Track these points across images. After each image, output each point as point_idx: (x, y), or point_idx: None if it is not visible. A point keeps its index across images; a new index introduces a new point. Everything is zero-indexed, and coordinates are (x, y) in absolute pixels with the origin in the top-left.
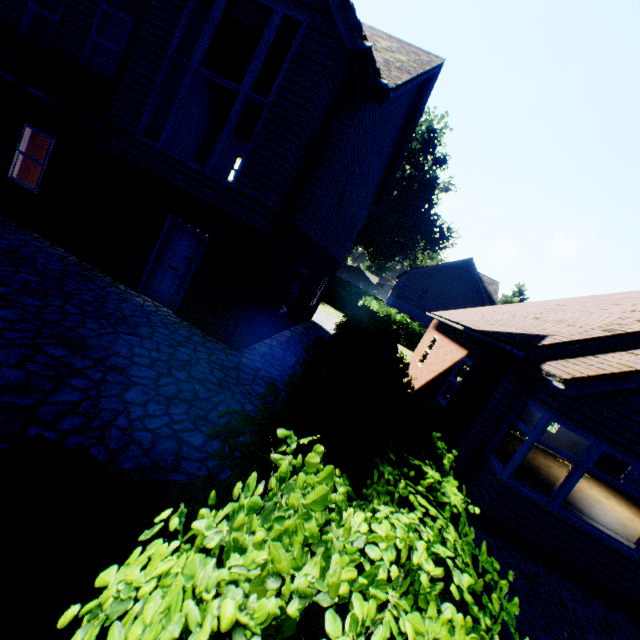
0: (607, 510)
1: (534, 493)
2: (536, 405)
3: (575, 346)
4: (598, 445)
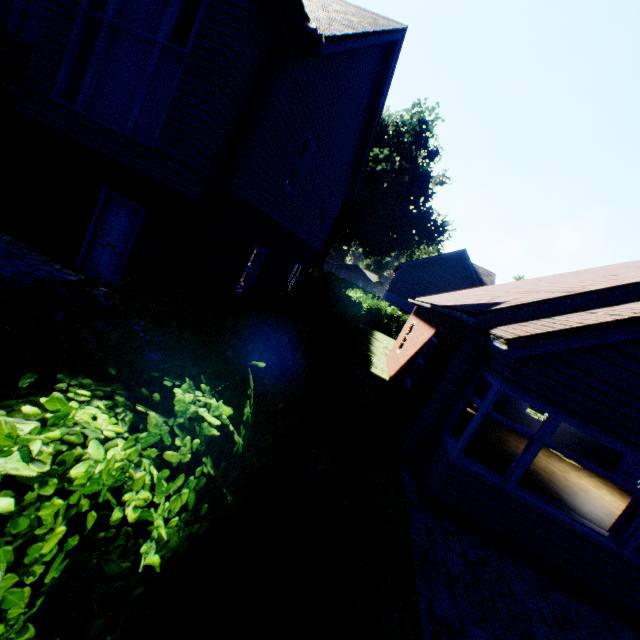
0: (595, 499)
1: (487, 472)
2: (490, 376)
3: (531, 309)
4: (555, 416)
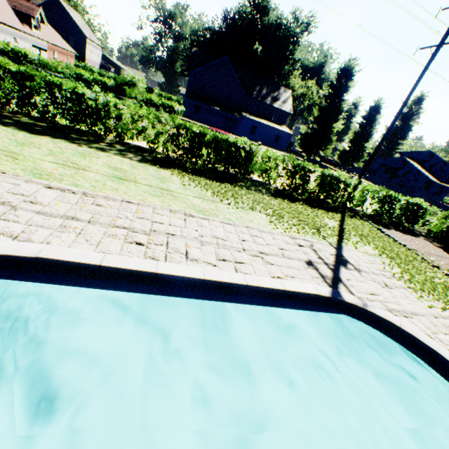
0: None
1: None
2: None
3: None
4: None
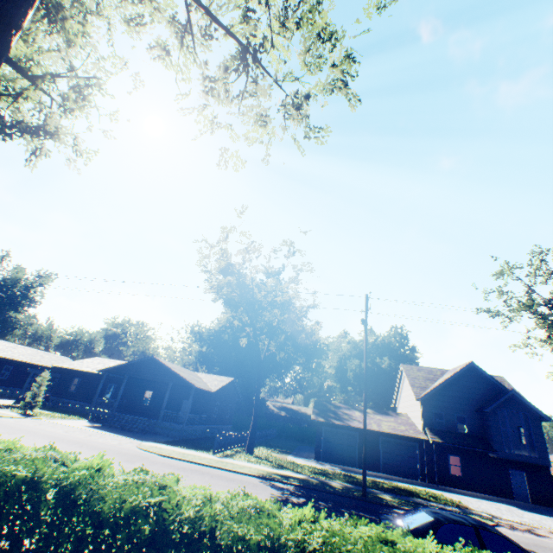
0: None
1: None
2: None
3: None
4: None
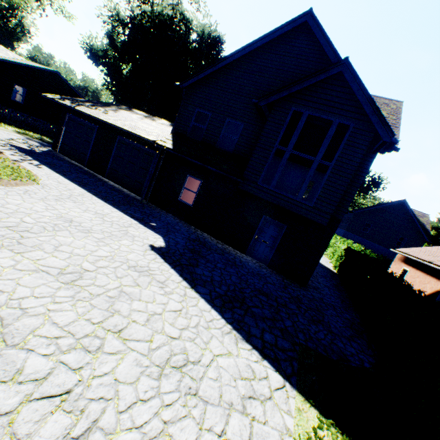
0: None
1: None
2: None
3: None
4: None
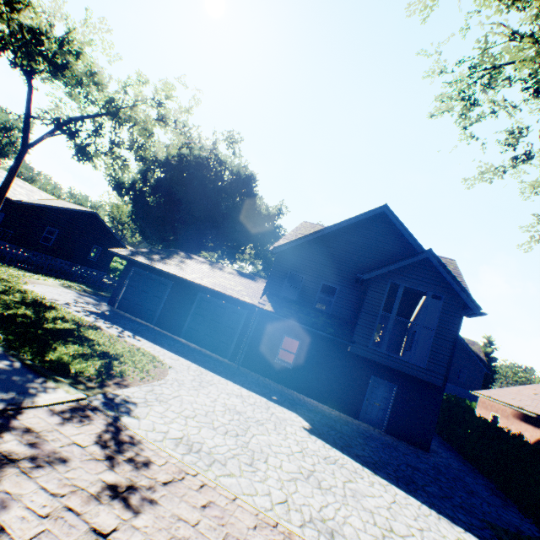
0: None
1: None
2: None
3: None
4: None
